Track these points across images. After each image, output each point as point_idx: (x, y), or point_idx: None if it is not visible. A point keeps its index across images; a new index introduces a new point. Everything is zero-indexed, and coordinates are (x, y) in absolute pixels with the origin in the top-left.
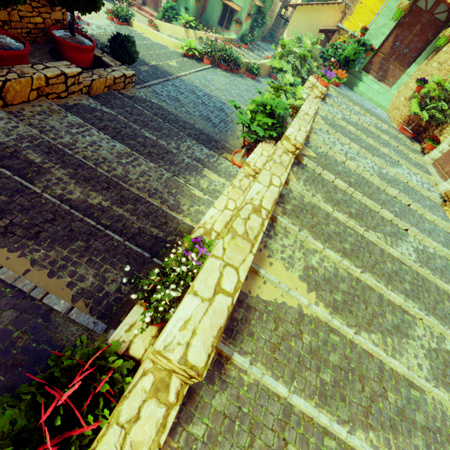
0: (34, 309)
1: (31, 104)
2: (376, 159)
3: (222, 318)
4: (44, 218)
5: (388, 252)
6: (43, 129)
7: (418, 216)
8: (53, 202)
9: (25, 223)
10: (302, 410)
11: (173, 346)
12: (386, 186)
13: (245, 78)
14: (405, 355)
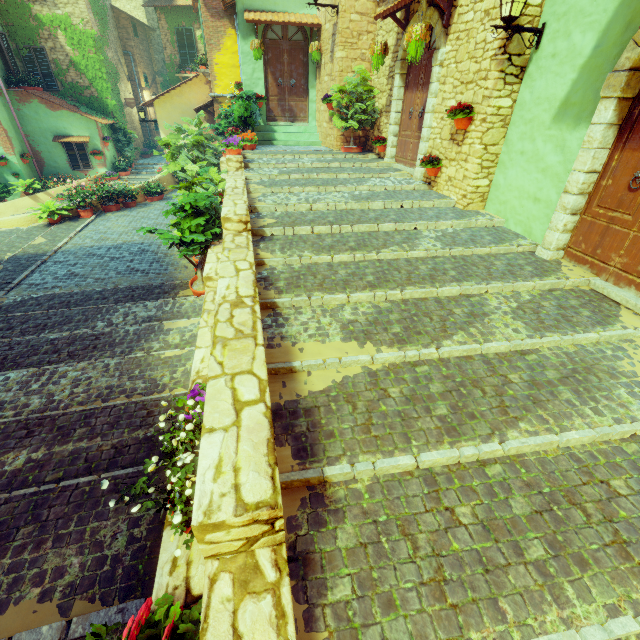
0: None
1: None
2: (340, 187)
3: (264, 430)
4: None
5: (414, 257)
6: None
7: (417, 210)
8: None
9: None
10: (444, 464)
11: (216, 504)
12: (368, 204)
13: (150, 204)
14: (496, 331)
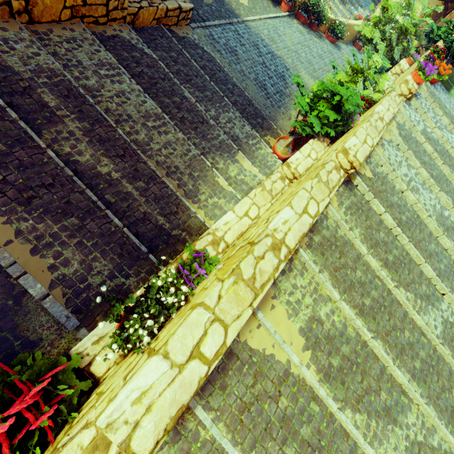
0: (7, 287)
1: (62, 26)
2: (443, 196)
3: (188, 393)
4: (42, 181)
5: (412, 317)
6: (68, 63)
7: None
8: (55, 163)
9: (19, 184)
10: None
11: (117, 425)
12: (441, 234)
13: (323, 39)
14: (384, 445)
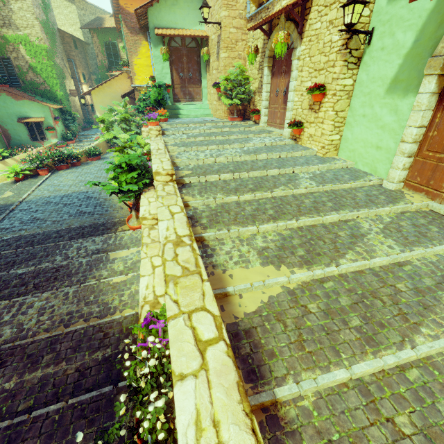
0: None
1: None
2: (233, 145)
3: (231, 372)
4: None
5: (297, 193)
6: None
7: (291, 159)
8: None
9: None
10: (371, 373)
11: None
12: (256, 156)
13: (90, 163)
14: (376, 249)
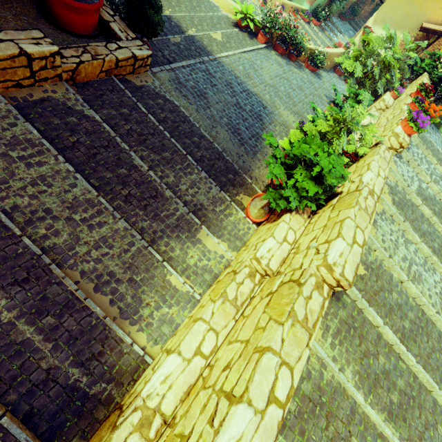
0: None
1: None
2: None
3: None
4: None
5: None
6: None
7: None
8: None
9: None
10: None
11: None
12: None
13: (302, 69)
14: None
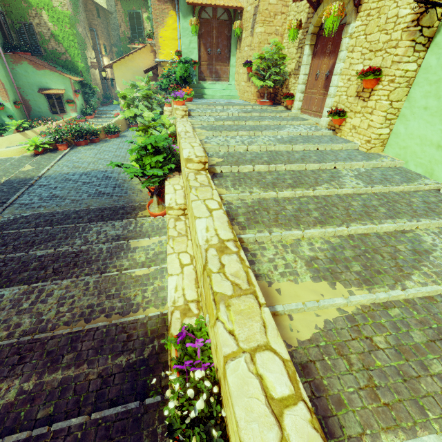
0: None
1: None
2: (266, 132)
3: None
4: None
5: (342, 194)
6: None
7: (330, 152)
8: None
9: None
10: None
11: None
12: (291, 146)
13: (109, 141)
14: None
